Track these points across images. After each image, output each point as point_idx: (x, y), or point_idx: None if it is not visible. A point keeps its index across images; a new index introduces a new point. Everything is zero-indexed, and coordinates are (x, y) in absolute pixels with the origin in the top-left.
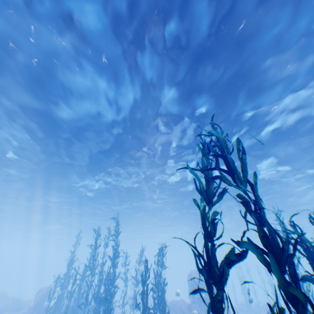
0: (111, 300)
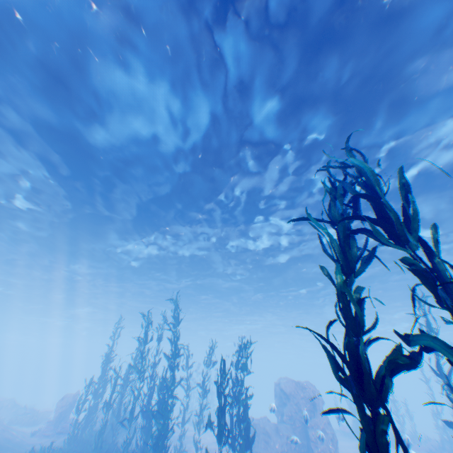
0: (169, 416)
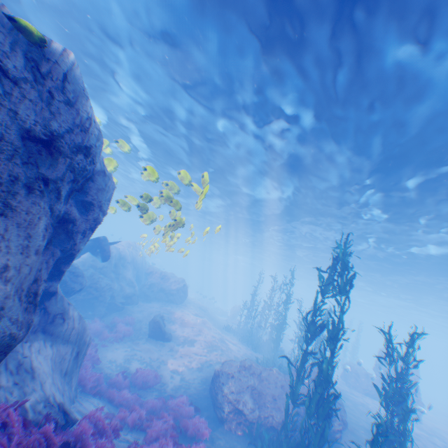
0: (280, 331)
